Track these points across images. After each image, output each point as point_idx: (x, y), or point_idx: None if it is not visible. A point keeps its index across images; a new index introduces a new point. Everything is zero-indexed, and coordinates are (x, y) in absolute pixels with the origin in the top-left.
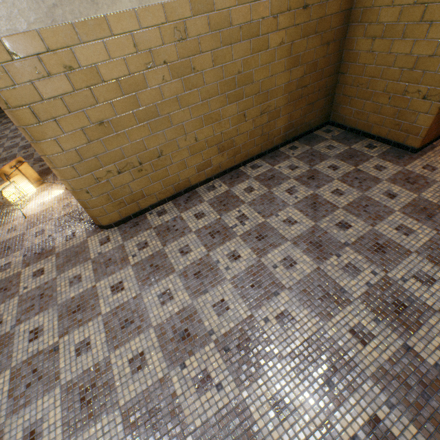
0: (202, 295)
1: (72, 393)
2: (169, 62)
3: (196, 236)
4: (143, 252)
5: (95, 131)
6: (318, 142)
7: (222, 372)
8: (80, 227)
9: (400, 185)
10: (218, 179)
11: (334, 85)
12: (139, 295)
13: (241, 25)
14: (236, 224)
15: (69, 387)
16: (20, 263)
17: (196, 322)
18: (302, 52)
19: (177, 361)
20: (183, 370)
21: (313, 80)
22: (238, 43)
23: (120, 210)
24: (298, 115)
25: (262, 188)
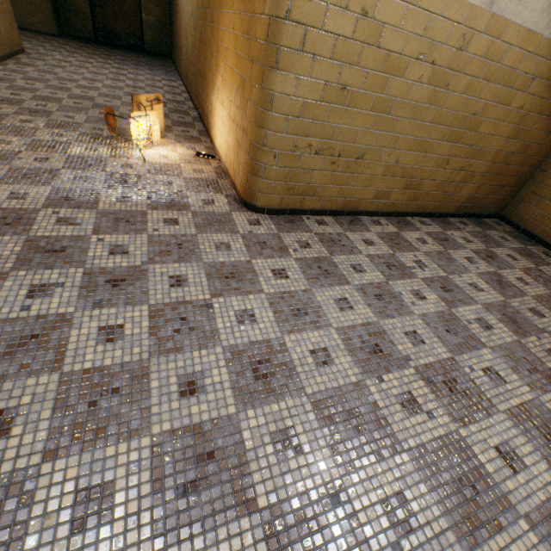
0: (388, 319)
1: (239, 359)
2: (435, 65)
3: (369, 260)
4: (305, 251)
5: (332, 93)
6: (489, 229)
7: (430, 402)
8: (220, 197)
9: None
10: (383, 217)
11: (526, 179)
12: (309, 291)
13: (507, 68)
14: (413, 266)
15: (233, 351)
16: (144, 203)
17: (387, 342)
18: (528, 128)
19: (371, 372)
20: (382, 384)
21: (516, 163)
22: (493, 84)
23: (284, 197)
24: (483, 191)
25: (437, 245)
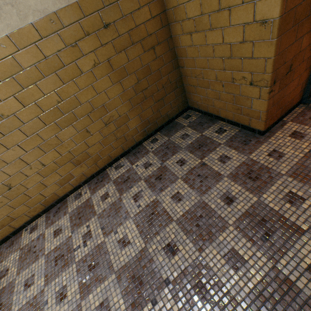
0: None
1: None
2: None
3: (45, 262)
4: (1, 282)
5: None
6: (176, 131)
7: None
8: None
9: (241, 182)
10: (87, 183)
11: (179, 78)
12: None
13: (36, 64)
14: (80, 244)
15: None
16: None
17: None
18: (126, 63)
19: None
20: None
21: (152, 81)
22: (43, 79)
23: None
24: (149, 112)
25: (116, 193)
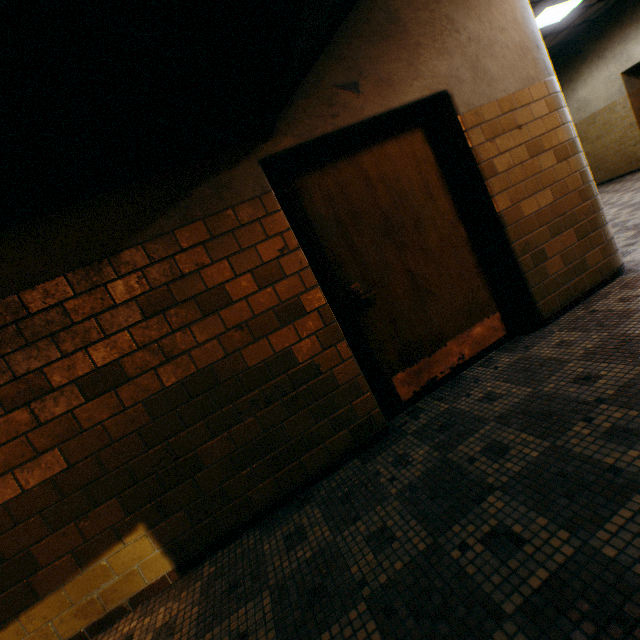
0: None
1: None
2: None
3: None
4: None
5: None
6: None
7: None
8: None
9: None
10: None
11: None
12: None
13: None
14: None
15: None
16: None
17: None
18: None
19: None
20: None
21: None
22: None
23: None
24: None
25: None
